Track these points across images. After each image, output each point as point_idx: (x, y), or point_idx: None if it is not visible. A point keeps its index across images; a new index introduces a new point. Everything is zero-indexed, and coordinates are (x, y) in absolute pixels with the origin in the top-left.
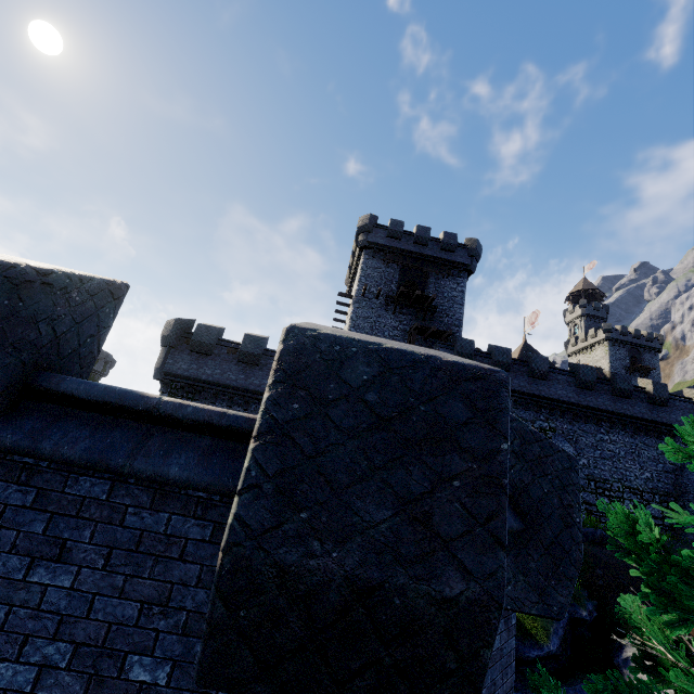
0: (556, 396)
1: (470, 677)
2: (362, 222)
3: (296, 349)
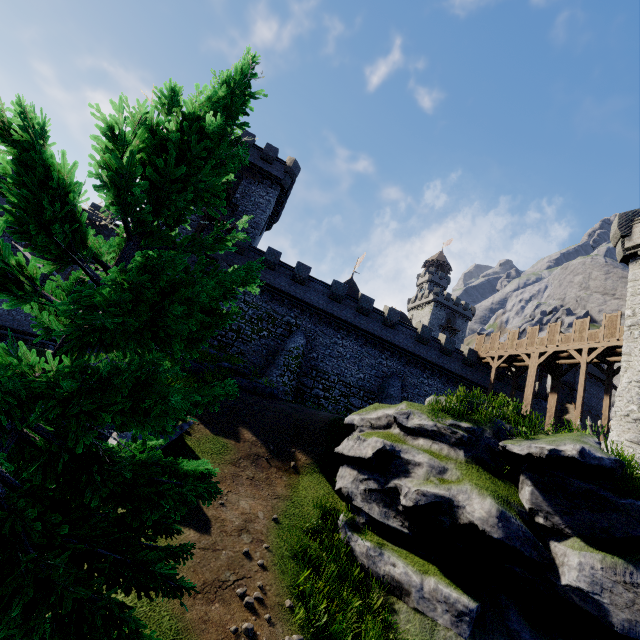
0: (309, 300)
1: None
2: None
3: None
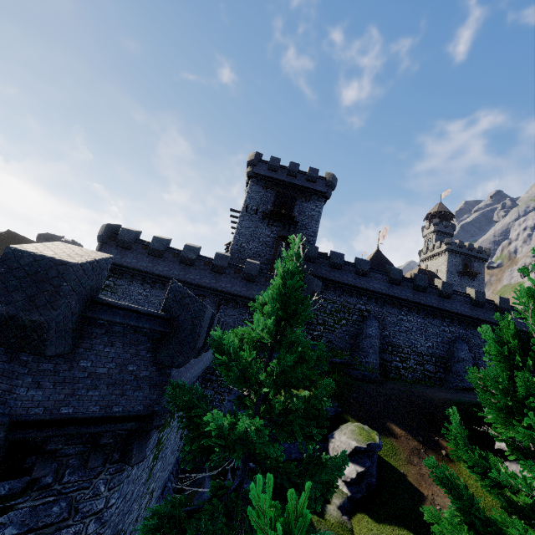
0: (373, 288)
1: (41, 341)
2: (250, 158)
3: (7, 253)
